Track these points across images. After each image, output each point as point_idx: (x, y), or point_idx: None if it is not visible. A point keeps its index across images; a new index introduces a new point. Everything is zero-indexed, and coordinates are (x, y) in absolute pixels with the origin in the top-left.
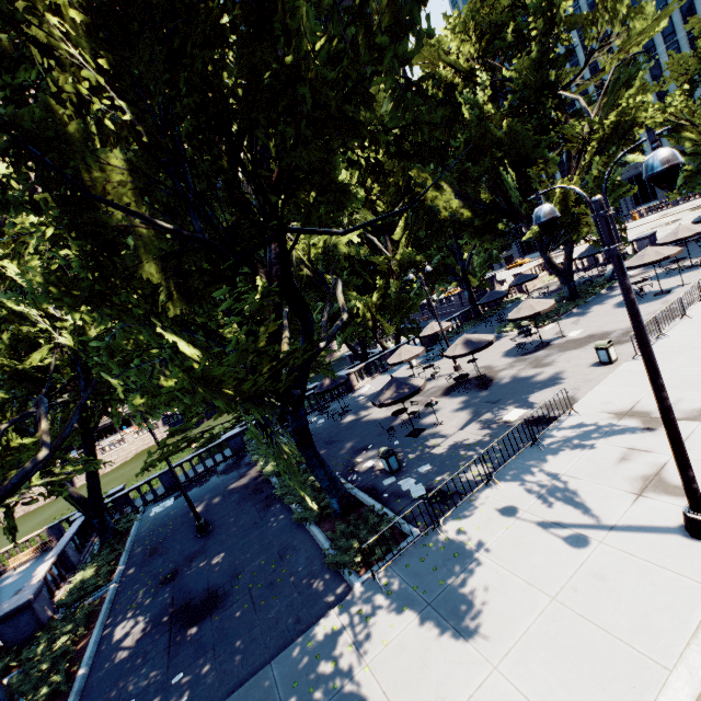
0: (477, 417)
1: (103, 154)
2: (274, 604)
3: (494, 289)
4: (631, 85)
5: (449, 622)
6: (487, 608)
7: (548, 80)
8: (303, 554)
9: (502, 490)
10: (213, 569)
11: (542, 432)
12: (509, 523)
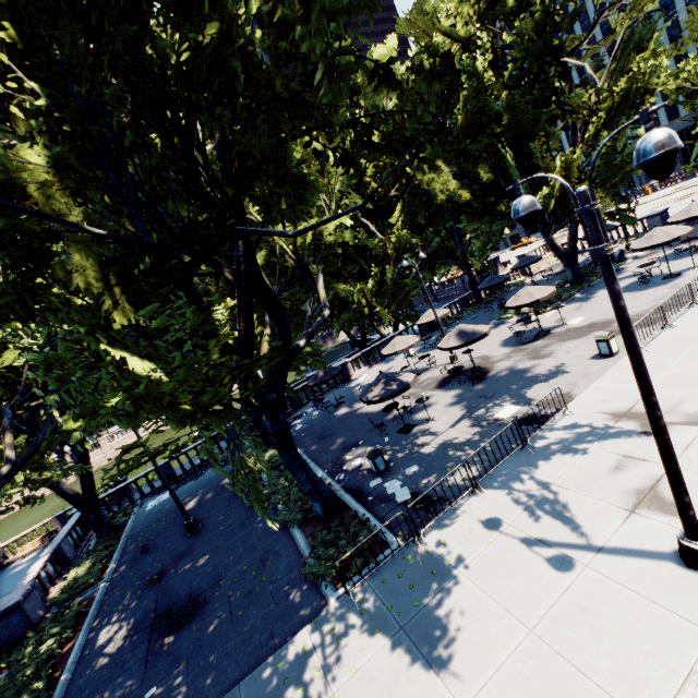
0: (469, 414)
1: (21, 152)
2: (250, 615)
3: (497, 271)
4: (643, 49)
5: (420, 651)
6: (461, 637)
7: (551, 46)
8: (284, 561)
9: (487, 498)
10: (197, 571)
11: (533, 434)
12: (492, 537)
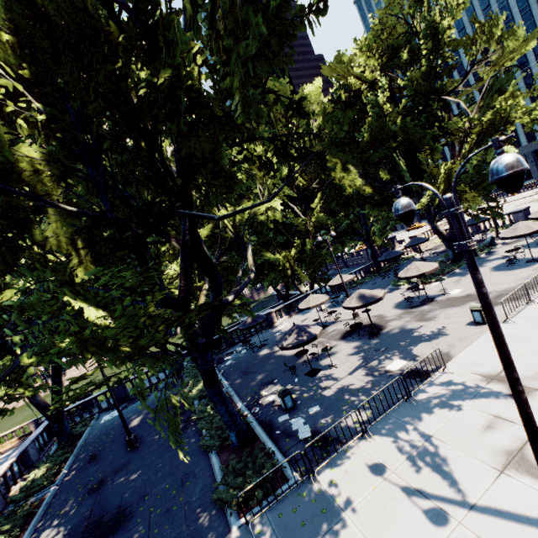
0: (364, 364)
1: (22, 149)
2: (164, 534)
3: (394, 247)
4: (504, 91)
5: None
6: None
7: (434, 87)
8: (200, 484)
9: (375, 444)
10: (129, 485)
11: (417, 388)
12: (377, 482)
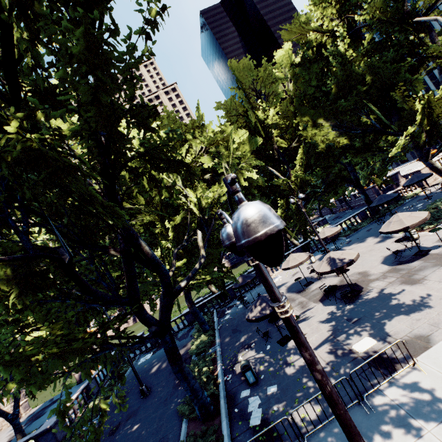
0: (332, 337)
1: None
2: None
3: (399, 183)
4: None
5: None
6: None
7: (404, 12)
8: None
9: None
10: (130, 435)
11: (371, 390)
12: None
